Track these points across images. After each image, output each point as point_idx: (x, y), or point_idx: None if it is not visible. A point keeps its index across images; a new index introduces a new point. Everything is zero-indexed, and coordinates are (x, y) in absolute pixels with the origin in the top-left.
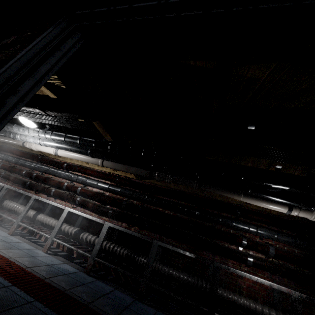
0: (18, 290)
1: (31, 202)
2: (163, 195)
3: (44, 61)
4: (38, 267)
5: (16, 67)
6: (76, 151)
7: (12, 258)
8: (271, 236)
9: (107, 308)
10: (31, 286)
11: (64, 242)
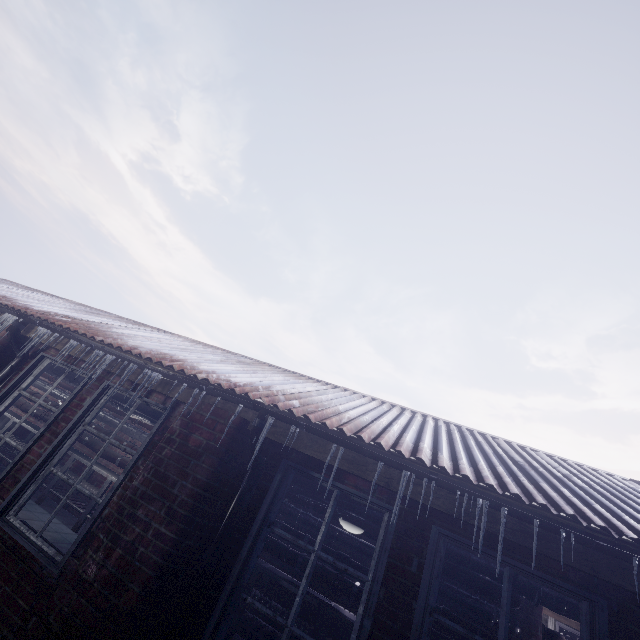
0: None
1: None
2: None
3: None
4: None
5: None
6: None
7: None
8: None
9: None
10: None
11: None
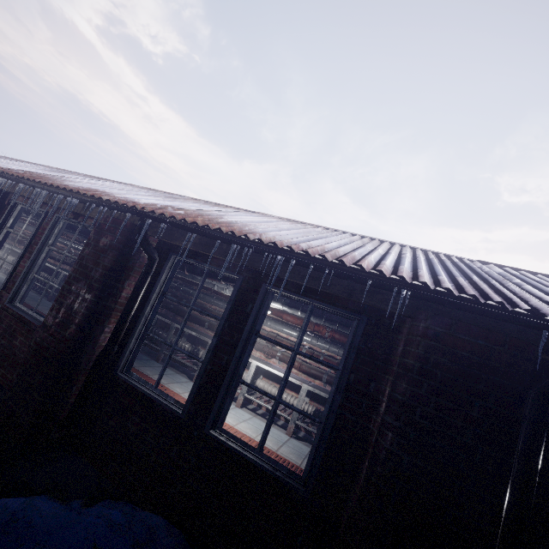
0: None
1: (5, 250)
2: None
3: None
4: None
5: None
6: None
7: None
8: None
9: None
10: None
11: None
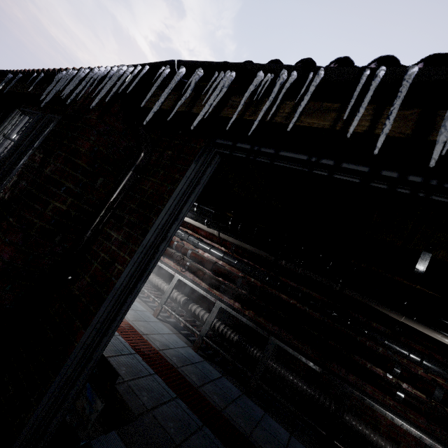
0: (141, 359)
1: None
2: (289, 279)
3: (186, 202)
4: (152, 335)
5: (167, 216)
6: (191, 218)
7: (130, 321)
8: (444, 375)
9: (215, 397)
10: (150, 357)
11: (173, 310)
